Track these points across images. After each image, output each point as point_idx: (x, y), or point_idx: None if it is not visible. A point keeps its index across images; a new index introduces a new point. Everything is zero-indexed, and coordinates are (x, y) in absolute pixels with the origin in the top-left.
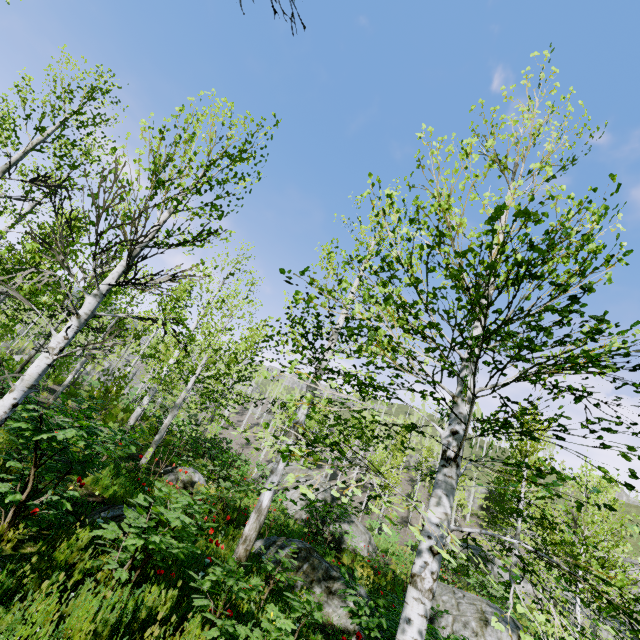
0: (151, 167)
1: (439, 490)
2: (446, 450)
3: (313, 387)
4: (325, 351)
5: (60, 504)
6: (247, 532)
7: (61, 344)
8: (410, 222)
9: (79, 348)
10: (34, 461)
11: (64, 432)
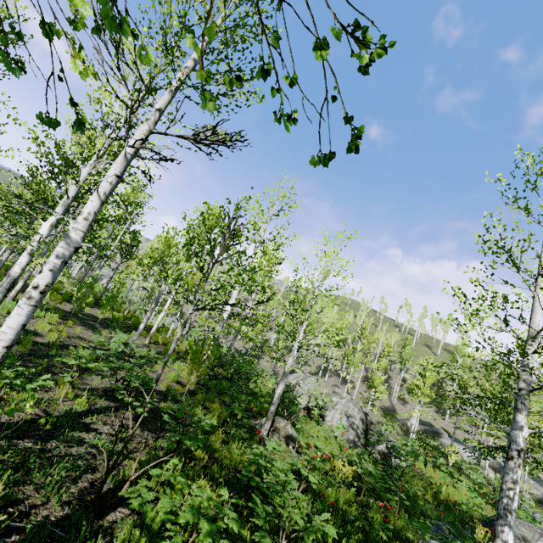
0: None
1: None
2: None
3: (527, 404)
4: None
5: None
6: None
7: None
8: None
9: None
10: None
11: None
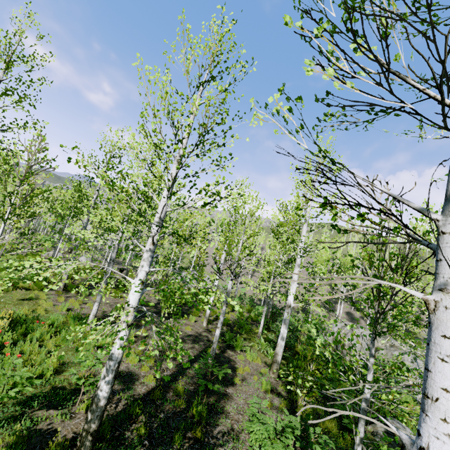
0: None
1: None
2: None
3: None
4: None
5: None
6: None
7: None
8: None
9: None
10: None
11: None
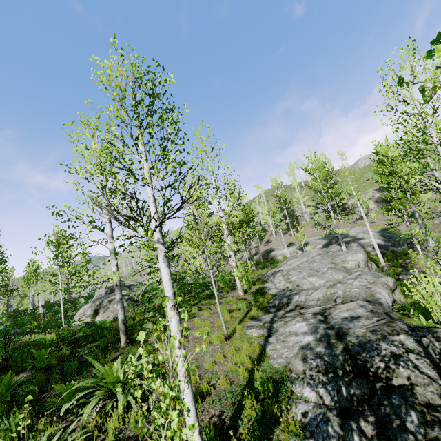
0: None
1: None
2: None
3: None
4: None
5: None
6: None
7: None
8: None
9: None
10: None
11: None
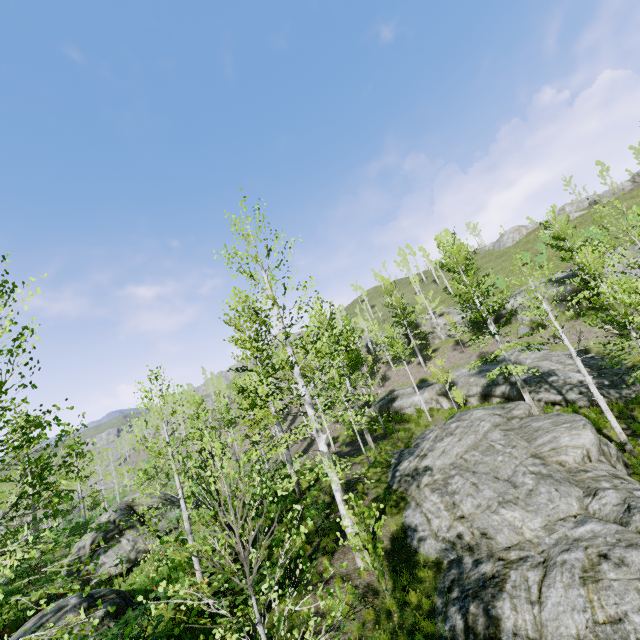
0: None
1: None
2: None
3: None
4: None
5: None
6: None
7: None
8: None
9: None
10: None
11: None
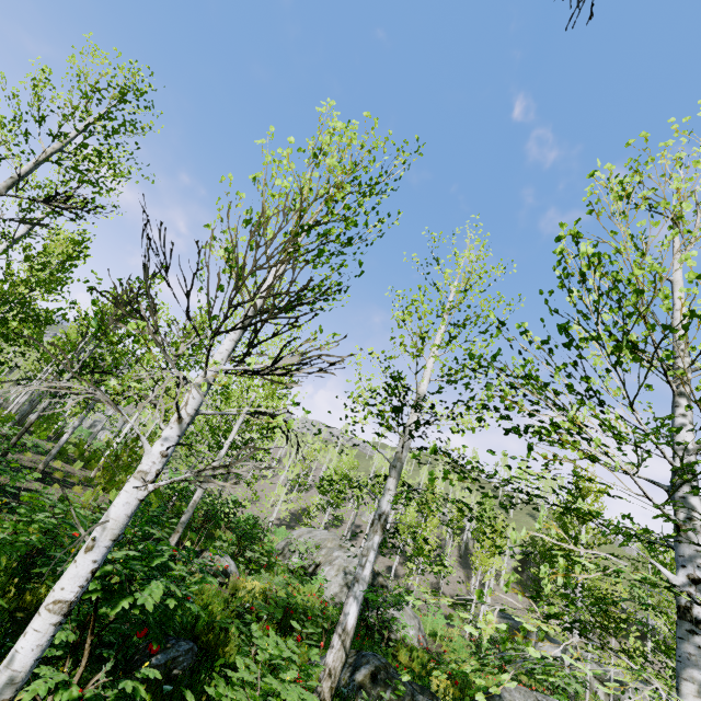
0: (295, 205)
1: (696, 671)
2: (689, 607)
3: (398, 467)
4: (420, 425)
5: (131, 691)
6: (331, 663)
7: (157, 465)
8: (636, 293)
9: (189, 474)
10: (92, 626)
11: (149, 591)
